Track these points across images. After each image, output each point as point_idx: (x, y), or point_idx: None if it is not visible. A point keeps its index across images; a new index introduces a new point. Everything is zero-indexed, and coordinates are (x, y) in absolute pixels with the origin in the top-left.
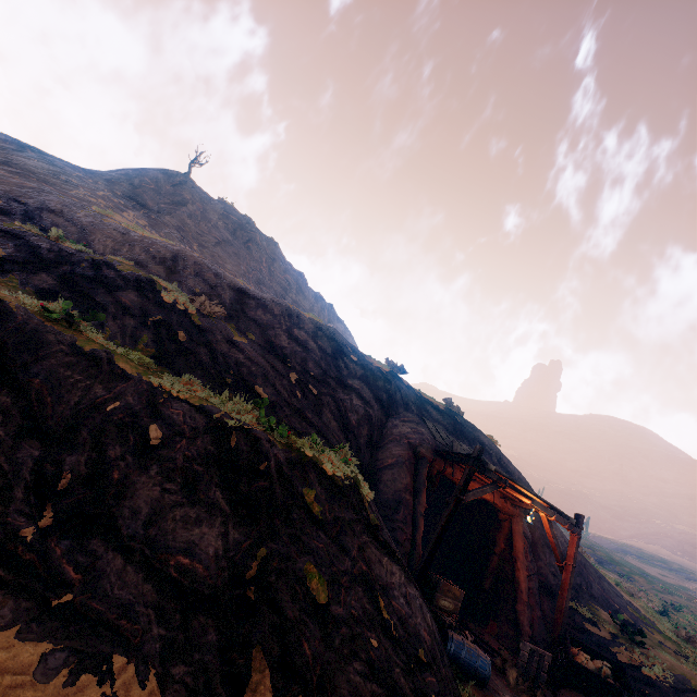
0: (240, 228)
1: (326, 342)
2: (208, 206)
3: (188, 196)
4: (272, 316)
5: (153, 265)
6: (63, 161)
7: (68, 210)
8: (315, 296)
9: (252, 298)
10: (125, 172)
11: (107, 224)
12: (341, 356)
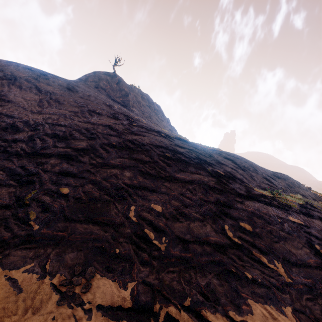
0: (148, 102)
1: (310, 192)
2: (134, 93)
3: (126, 89)
4: (300, 188)
5: (263, 180)
6: (76, 83)
7: (208, 154)
8: (173, 129)
9: (284, 180)
10: (92, 79)
11: (217, 155)
12: (319, 198)
